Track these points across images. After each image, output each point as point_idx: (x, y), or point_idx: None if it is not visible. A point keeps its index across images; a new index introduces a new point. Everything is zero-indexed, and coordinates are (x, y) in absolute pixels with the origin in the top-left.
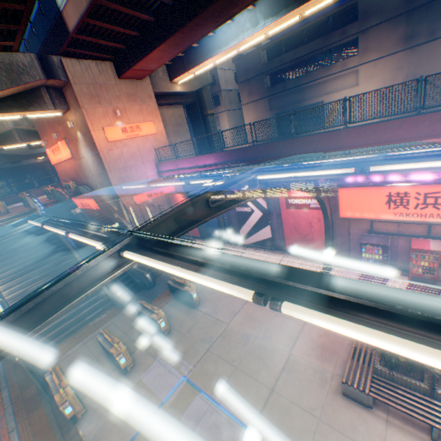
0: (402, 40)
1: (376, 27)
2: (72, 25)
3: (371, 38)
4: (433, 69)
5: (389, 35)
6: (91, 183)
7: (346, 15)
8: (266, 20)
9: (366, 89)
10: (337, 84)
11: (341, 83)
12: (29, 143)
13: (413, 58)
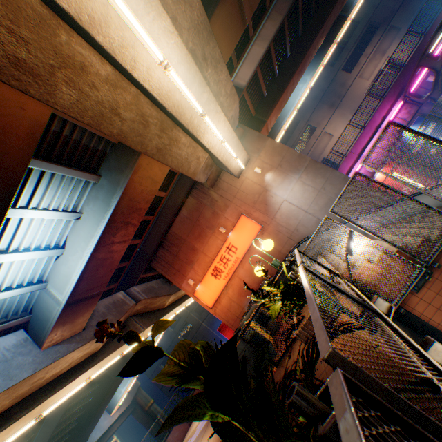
0: (329, 108)
1: (311, 115)
2: (245, 81)
3: (314, 119)
4: (357, 102)
5: (321, 112)
6: (305, 231)
7: (290, 127)
8: (309, 75)
9: (339, 133)
10: (320, 146)
11: (321, 143)
12: (145, 333)
13: (343, 107)
